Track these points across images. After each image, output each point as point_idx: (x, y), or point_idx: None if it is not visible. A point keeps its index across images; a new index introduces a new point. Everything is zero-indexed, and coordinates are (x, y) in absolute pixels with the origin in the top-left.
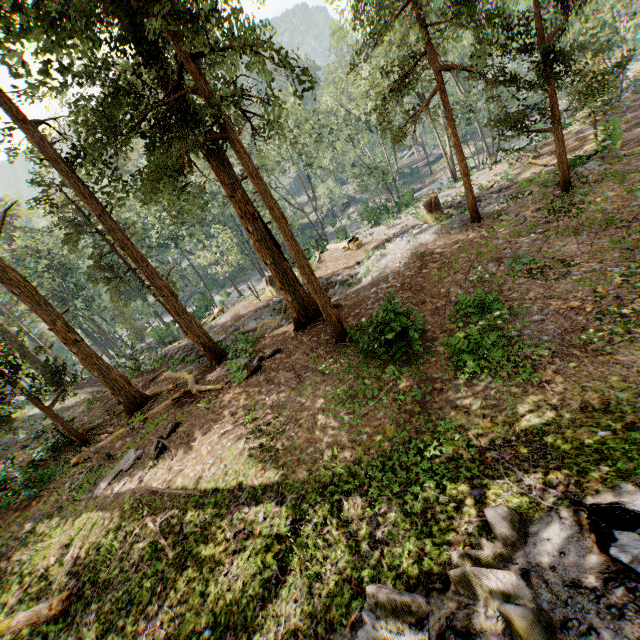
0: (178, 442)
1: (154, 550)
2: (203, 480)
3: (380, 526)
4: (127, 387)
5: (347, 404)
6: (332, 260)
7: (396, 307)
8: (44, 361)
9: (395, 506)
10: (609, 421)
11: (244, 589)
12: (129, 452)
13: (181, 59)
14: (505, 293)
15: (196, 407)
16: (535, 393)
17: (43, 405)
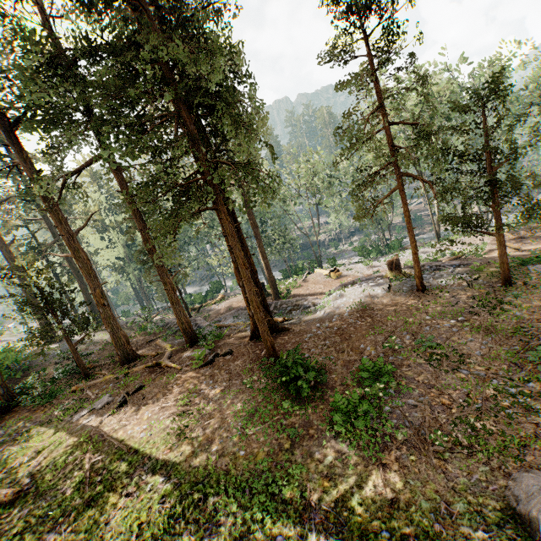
0: (135, 401)
1: (80, 481)
2: (133, 439)
3: (211, 534)
4: (126, 345)
5: (245, 420)
6: (313, 282)
7: (292, 359)
8: (83, 311)
9: (228, 522)
10: (396, 524)
11: (109, 540)
12: (105, 396)
13: (201, 160)
14: (403, 368)
15: (159, 377)
16: (372, 471)
17: (70, 342)
